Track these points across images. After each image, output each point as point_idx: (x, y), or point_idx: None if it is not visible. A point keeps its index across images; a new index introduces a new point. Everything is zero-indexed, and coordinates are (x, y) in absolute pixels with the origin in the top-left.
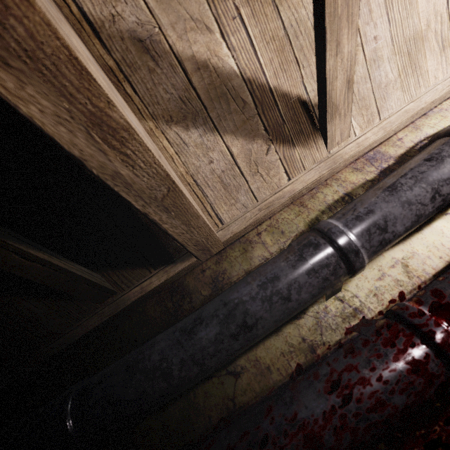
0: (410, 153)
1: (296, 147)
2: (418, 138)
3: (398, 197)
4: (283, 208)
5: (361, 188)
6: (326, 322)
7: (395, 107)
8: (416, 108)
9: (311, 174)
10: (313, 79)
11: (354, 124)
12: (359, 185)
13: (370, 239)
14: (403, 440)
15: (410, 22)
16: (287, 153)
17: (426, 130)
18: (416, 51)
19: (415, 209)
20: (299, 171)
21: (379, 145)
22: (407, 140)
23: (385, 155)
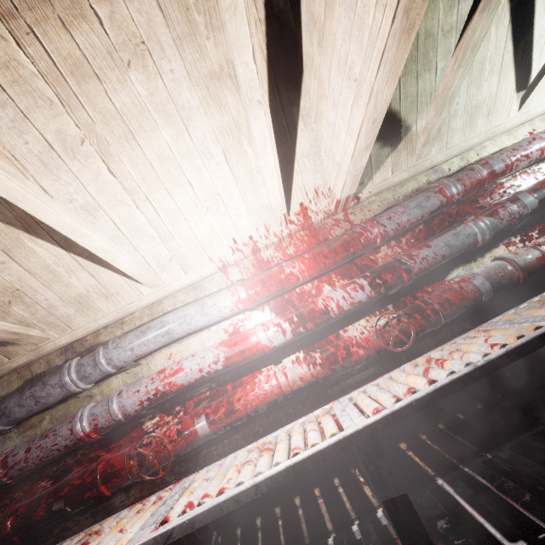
0: (85, 353)
1: (8, 346)
2: (94, 343)
3: (20, 402)
4: (10, 372)
5: (52, 369)
6: (0, 445)
7: (82, 323)
8: (93, 327)
9: (24, 358)
10: (5, 319)
11: (51, 333)
12: (53, 367)
13: (2, 420)
14: (4, 498)
15: (72, 291)
16: (1, 349)
17: (100, 338)
18: (85, 301)
19: (26, 408)
20: (17, 355)
21: (75, 342)
22: (89, 342)
23: (74, 350)
